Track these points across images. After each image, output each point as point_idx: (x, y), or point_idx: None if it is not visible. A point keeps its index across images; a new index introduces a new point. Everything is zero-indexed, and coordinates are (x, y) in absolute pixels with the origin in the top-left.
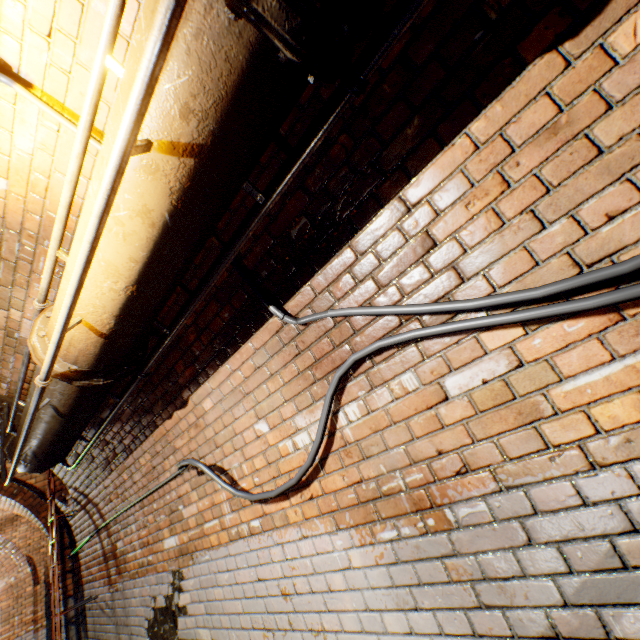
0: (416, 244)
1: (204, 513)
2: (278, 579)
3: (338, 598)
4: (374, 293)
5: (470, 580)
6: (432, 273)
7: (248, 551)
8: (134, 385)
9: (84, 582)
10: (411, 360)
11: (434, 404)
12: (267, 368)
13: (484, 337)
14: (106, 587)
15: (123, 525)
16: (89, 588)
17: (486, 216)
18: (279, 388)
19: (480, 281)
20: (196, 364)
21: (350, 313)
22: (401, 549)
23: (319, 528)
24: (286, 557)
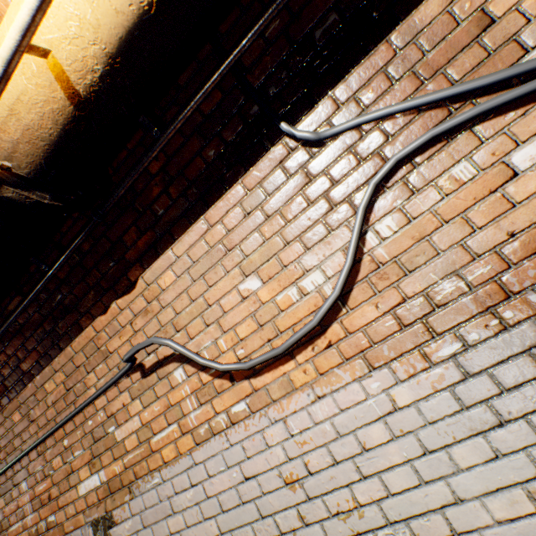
0: (469, 26)
1: (152, 423)
2: (279, 466)
3: (378, 455)
4: (415, 89)
5: None
6: (488, 52)
7: (227, 448)
8: (80, 235)
9: None
10: (465, 148)
11: (499, 186)
12: (262, 210)
13: None
14: None
15: (4, 489)
16: None
17: None
18: (278, 230)
19: None
20: (156, 228)
21: (390, 110)
22: (470, 360)
23: (342, 379)
24: (291, 433)
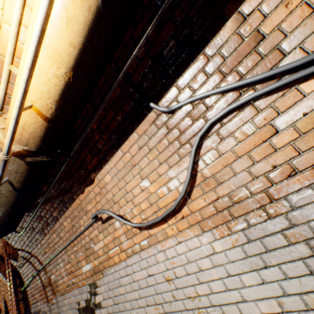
0: (250, 40)
1: (108, 245)
2: (163, 272)
3: (207, 274)
4: (220, 80)
5: (305, 240)
6: (262, 56)
7: (140, 260)
8: (63, 166)
9: (30, 304)
10: (249, 115)
11: (268, 138)
12: (147, 146)
13: (302, 86)
14: (45, 304)
15: (54, 265)
16: (34, 307)
17: (301, 9)
18: (156, 157)
19: (297, 52)
20: (99, 154)
21: (206, 94)
22: (251, 233)
23: (189, 234)
24: (167, 257)
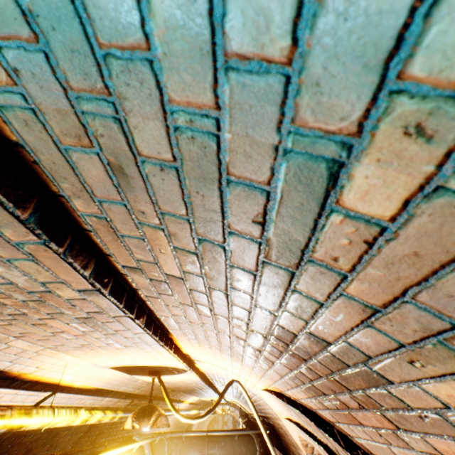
0: None
1: None
2: None
3: None
4: None
5: None
6: None
7: None
8: None
9: None
10: None
11: None
12: None
13: None
14: None
15: None
16: None
17: None
18: None
19: None
20: None
21: None
22: None
23: None
24: None
